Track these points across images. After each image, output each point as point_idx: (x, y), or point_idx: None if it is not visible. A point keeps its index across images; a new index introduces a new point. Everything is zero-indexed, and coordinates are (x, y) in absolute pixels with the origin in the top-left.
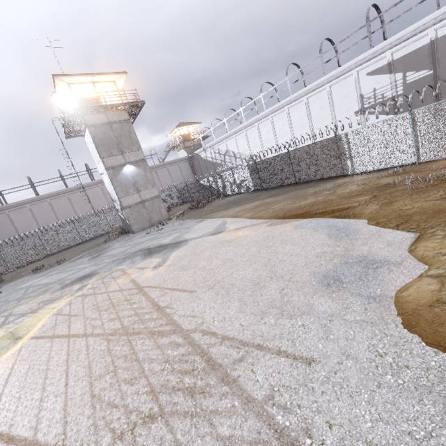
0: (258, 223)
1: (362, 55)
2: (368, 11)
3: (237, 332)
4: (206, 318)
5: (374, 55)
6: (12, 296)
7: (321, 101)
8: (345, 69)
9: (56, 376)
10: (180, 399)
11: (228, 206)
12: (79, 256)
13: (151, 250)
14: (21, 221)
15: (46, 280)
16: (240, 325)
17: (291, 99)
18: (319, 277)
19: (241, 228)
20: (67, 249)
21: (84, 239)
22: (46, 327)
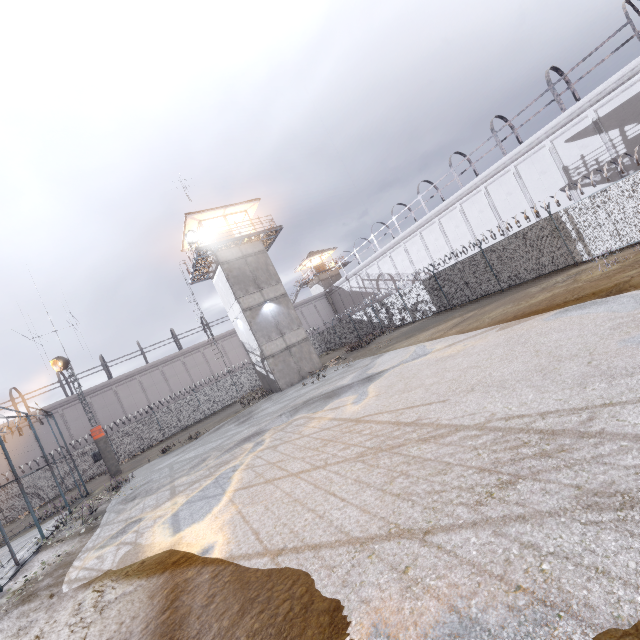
0: (480, 332)
1: (552, 122)
2: (548, 75)
3: (558, 406)
4: (494, 410)
5: (570, 118)
6: (154, 476)
7: (507, 186)
8: (532, 142)
9: (318, 499)
10: (533, 463)
11: (409, 335)
12: (215, 427)
13: (330, 394)
14: (129, 399)
15: (191, 454)
16: (556, 400)
17: (463, 192)
18: (636, 340)
19: (456, 343)
20: (188, 428)
21: (207, 413)
22: (247, 479)
